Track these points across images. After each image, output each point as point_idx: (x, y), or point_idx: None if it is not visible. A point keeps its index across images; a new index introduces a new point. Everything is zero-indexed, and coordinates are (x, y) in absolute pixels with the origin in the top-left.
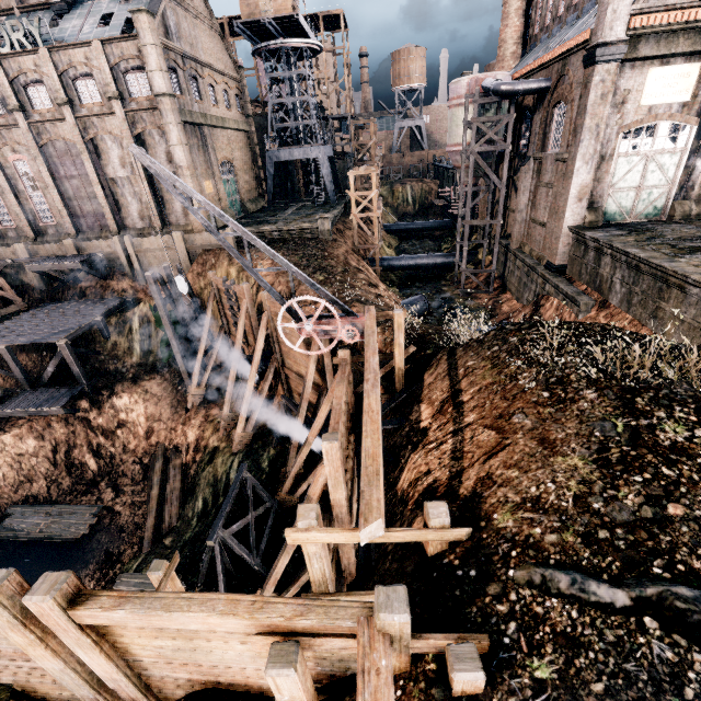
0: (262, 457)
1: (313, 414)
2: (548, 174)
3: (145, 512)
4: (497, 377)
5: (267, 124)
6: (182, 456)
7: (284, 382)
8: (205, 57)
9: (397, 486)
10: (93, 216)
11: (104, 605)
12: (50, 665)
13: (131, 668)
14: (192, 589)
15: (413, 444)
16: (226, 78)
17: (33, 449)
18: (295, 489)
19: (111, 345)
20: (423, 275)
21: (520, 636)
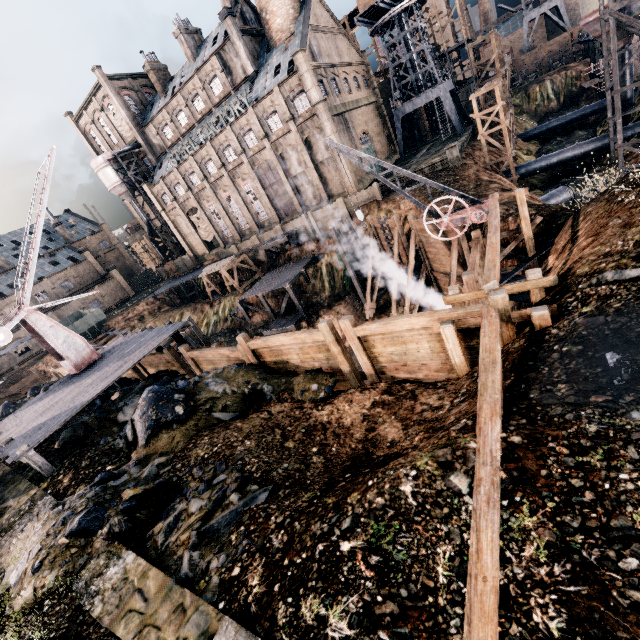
0: None
1: None
2: None
3: None
4: (607, 207)
5: (390, 88)
6: None
7: (434, 285)
8: (338, 59)
9: None
10: (287, 206)
11: (367, 324)
12: (345, 368)
13: (377, 373)
14: None
15: None
16: (353, 67)
17: None
18: None
19: (311, 287)
20: (571, 169)
21: (578, 304)
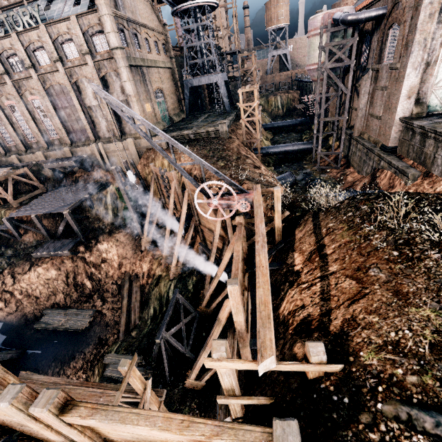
0: (188, 282)
1: (220, 256)
2: (383, 80)
3: (120, 314)
4: (353, 237)
5: (184, 62)
6: (140, 280)
7: (200, 234)
8: (141, 20)
9: (279, 311)
10: (80, 131)
11: (82, 414)
12: (56, 439)
13: (107, 441)
14: (149, 366)
15: (290, 282)
16: (155, 33)
17: (55, 276)
18: (210, 304)
19: (95, 212)
20: (290, 157)
21: None
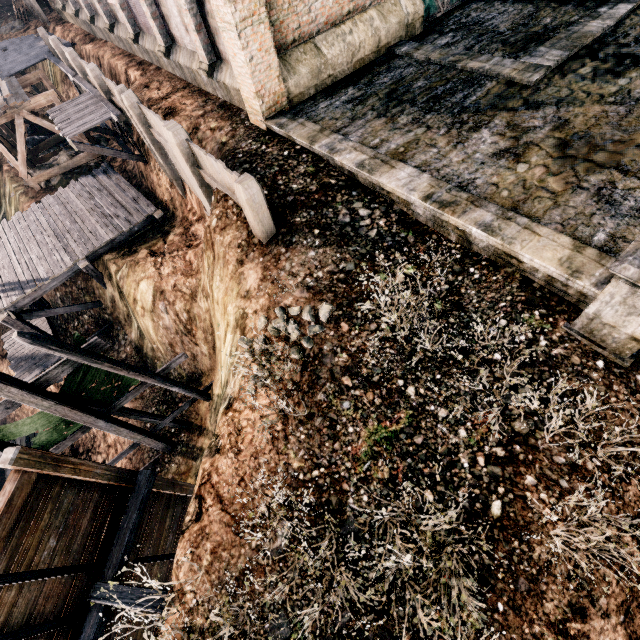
0: None
1: None
2: None
3: None
4: None
5: None
6: None
7: None
8: None
9: None
10: None
11: None
12: None
13: None
14: None
15: None
16: None
17: None
18: None
19: (109, 298)
20: None
21: None
